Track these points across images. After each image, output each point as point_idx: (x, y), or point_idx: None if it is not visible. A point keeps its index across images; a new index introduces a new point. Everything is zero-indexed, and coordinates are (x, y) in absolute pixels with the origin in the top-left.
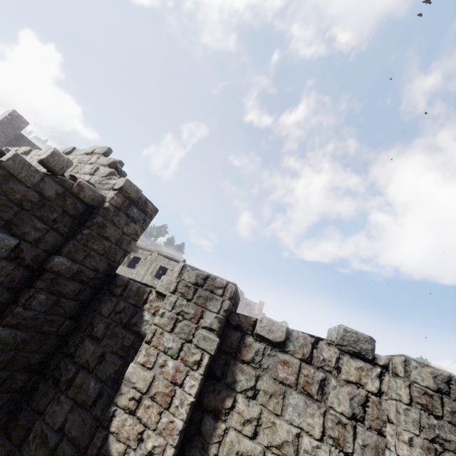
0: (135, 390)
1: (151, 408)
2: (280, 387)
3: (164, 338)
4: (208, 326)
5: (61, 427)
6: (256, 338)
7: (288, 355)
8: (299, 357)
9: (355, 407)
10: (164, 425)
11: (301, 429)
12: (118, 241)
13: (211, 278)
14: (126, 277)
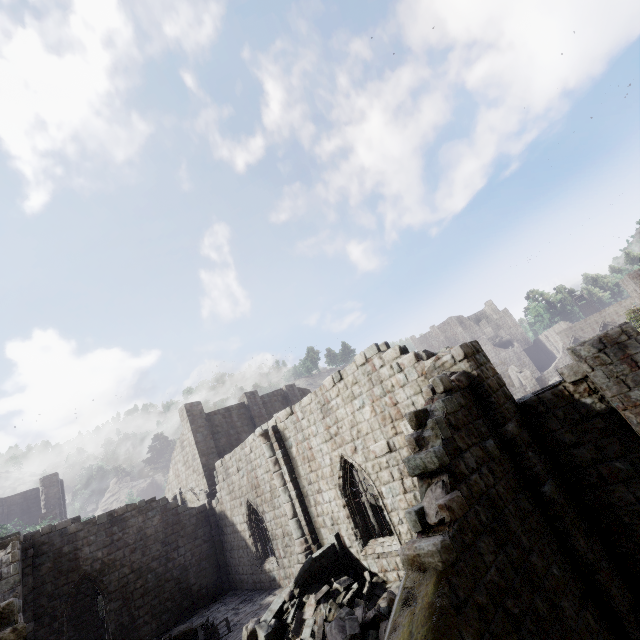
0: None
1: None
2: None
3: (631, 397)
4: None
5: (637, 499)
6: None
7: None
8: None
9: None
10: None
11: None
12: (498, 385)
13: (604, 337)
14: (532, 397)
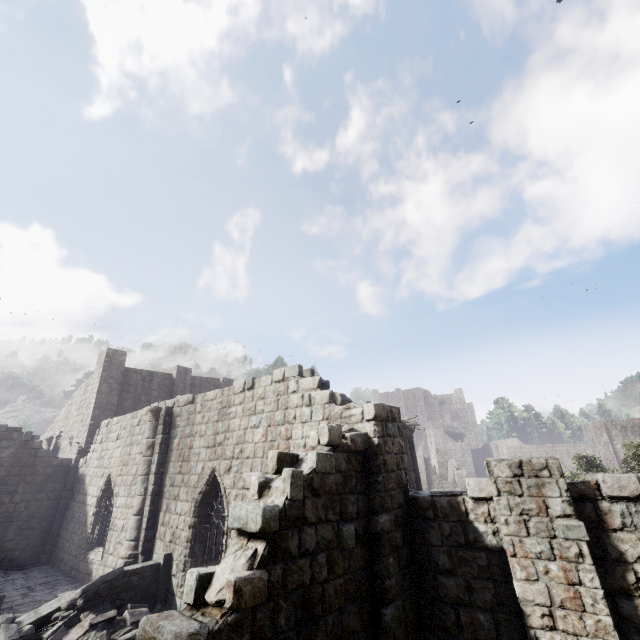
0: (539, 607)
1: (568, 617)
2: None
3: (526, 544)
4: (561, 514)
5: None
6: (610, 501)
7: None
8: None
9: None
10: (594, 627)
11: None
12: (397, 465)
13: (526, 463)
14: (427, 496)
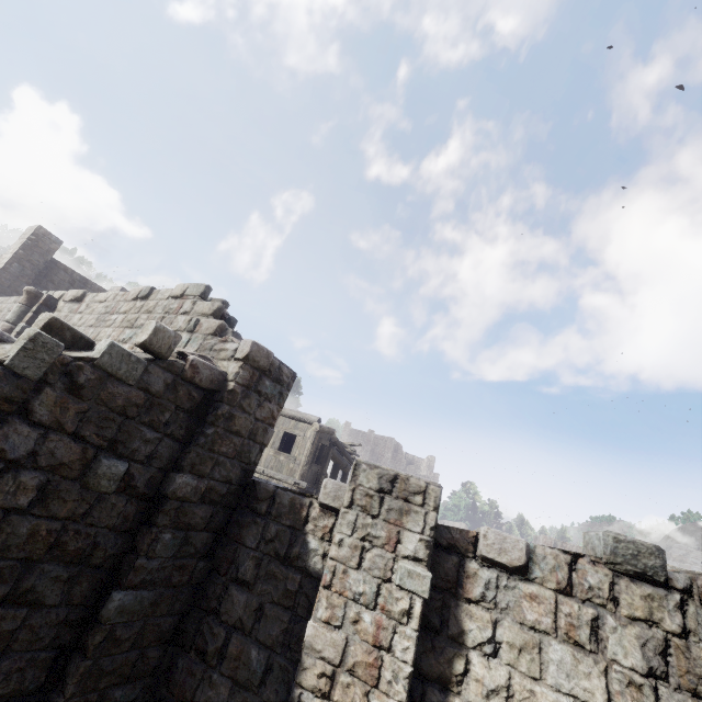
0: (323, 662)
1: (352, 687)
2: (531, 635)
3: (349, 578)
4: (411, 555)
5: None
6: (482, 563)
7: (535, 586)
8: (552, 587)
9: (650, 657)
10: None
11: (575, 697)
12: (251, 433)
13: (401, 480)
14: (270, 485)
